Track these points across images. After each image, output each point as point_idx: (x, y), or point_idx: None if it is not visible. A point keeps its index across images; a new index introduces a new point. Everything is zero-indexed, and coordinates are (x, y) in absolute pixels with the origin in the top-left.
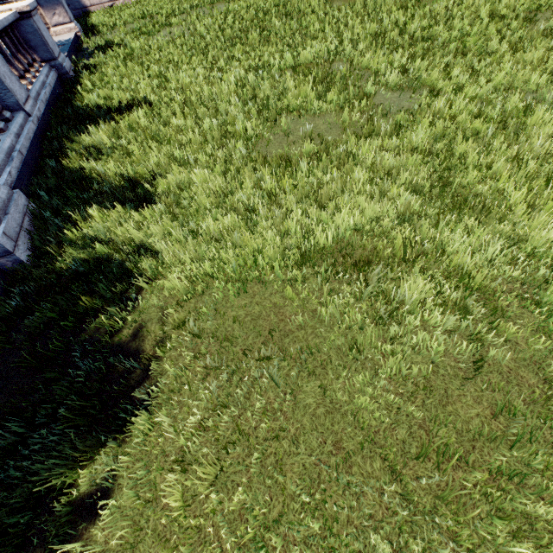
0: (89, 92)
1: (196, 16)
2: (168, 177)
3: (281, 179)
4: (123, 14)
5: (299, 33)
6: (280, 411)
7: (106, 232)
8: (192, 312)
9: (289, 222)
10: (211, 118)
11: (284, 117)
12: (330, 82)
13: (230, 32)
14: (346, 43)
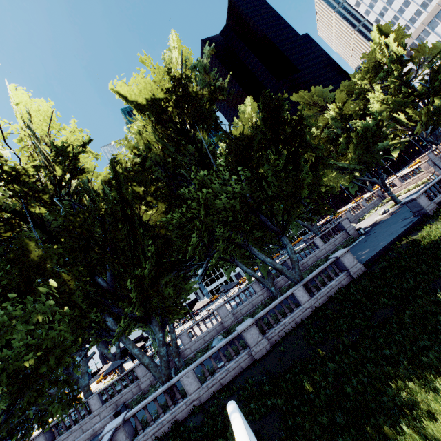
0: None
1: None
2: None
3: None
4: None
5: None
6: (440, 224)
7: None
8: None
9: None
10: None
11: None
12: None
13: None
14: None
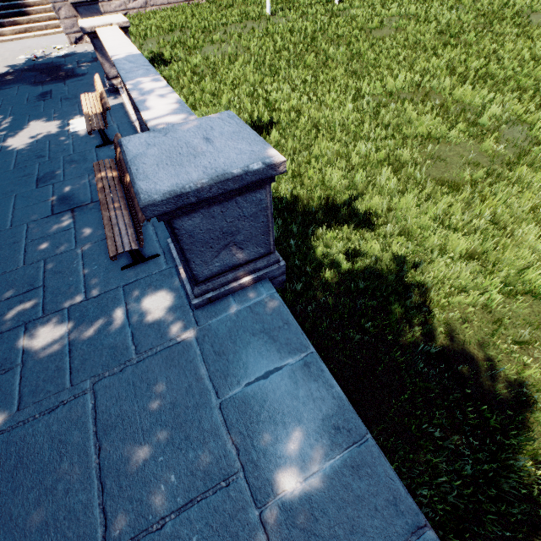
0: (193, 109)
1: (238, 35)
2: (366, 199)
3: (482, 202)
4: (149, 25)
5: (353, 59)
6: None
7: (345, 251)
8: (486, 322)
9: (537, 242)
10: (355, 142)
11: (437, 145)
12: (447, 113)
13: (287, 54)
14: (428, 76)
